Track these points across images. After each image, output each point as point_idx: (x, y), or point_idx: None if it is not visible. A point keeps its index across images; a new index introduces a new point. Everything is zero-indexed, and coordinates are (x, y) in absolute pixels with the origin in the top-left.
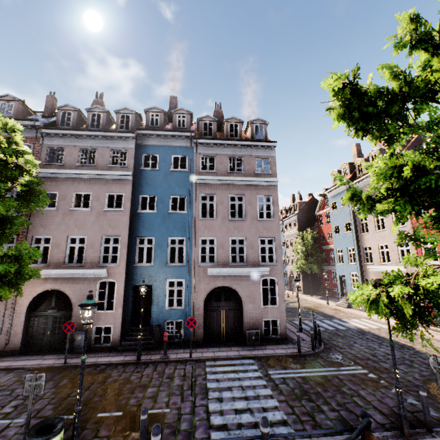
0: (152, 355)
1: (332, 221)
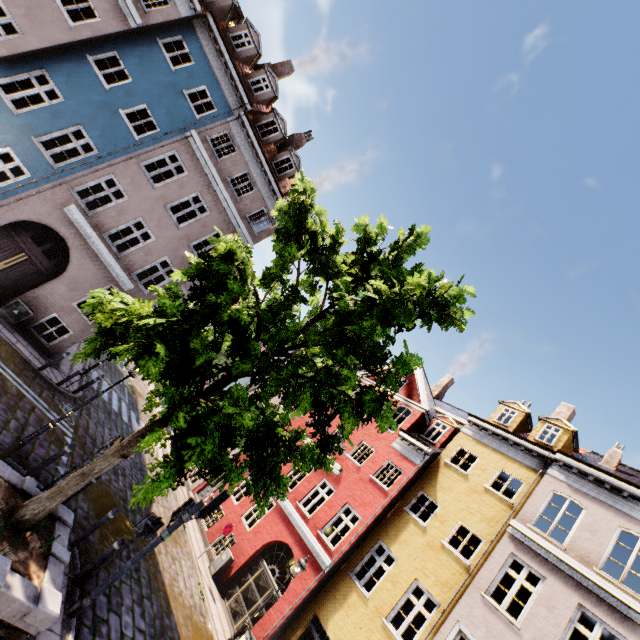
0: None
1: None
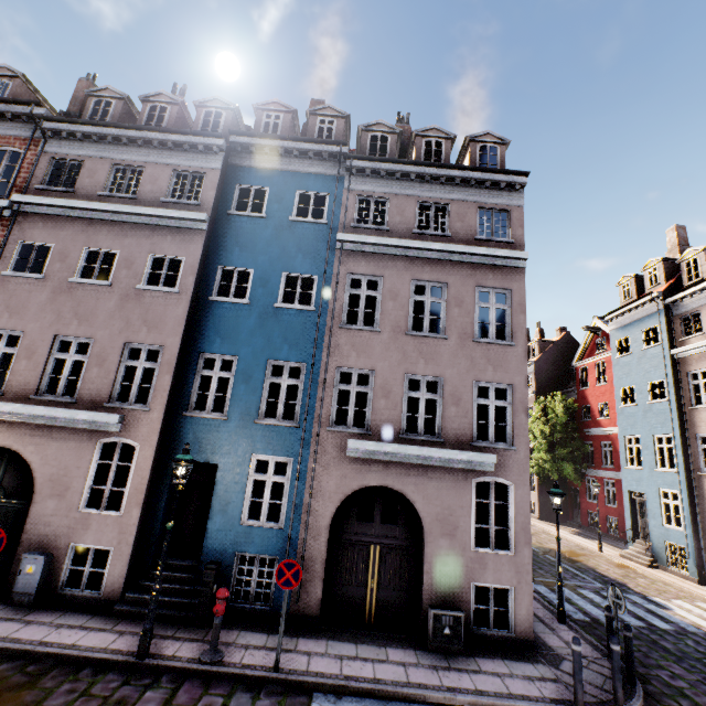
0: (184, 642)
1: (617, 378)
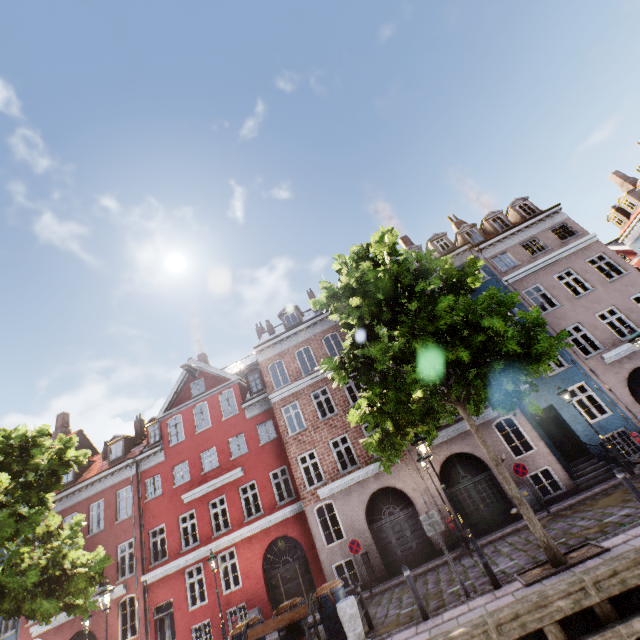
0: (635, 470)
1: None
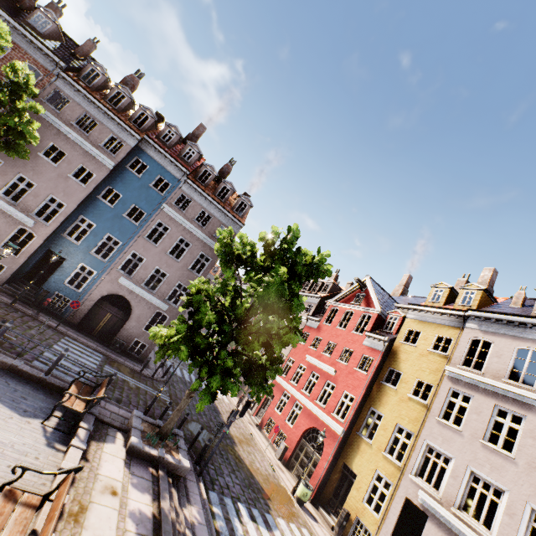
0: (26, 308)
1: None
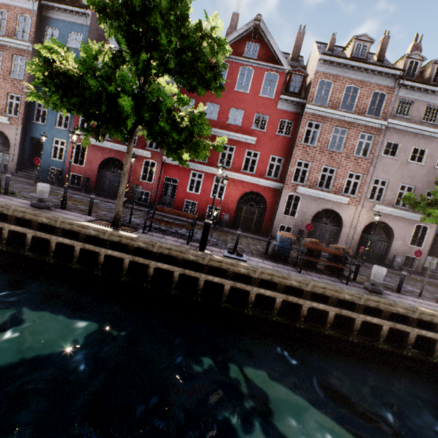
0: None
1: None
